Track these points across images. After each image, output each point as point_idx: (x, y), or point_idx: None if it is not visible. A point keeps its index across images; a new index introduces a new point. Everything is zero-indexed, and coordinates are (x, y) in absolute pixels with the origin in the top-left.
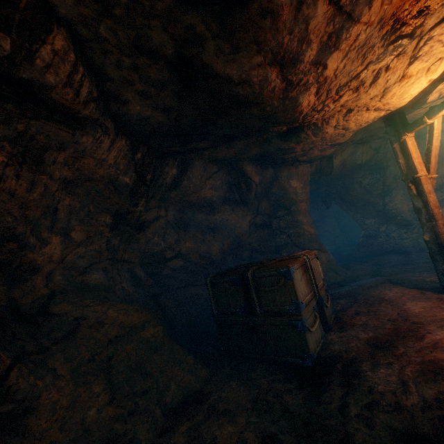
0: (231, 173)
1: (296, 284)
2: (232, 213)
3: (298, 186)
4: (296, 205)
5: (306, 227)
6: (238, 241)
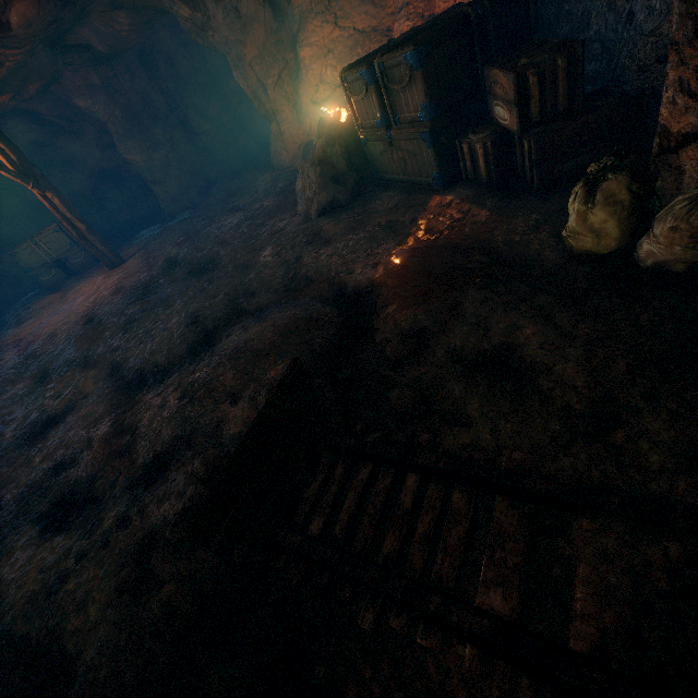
0: (19, 115)
1: (23, 260)
2: (72, 144)
3: (88, 105)
4: (107, 127)
5: (128, 156)
6: (101, 171)
